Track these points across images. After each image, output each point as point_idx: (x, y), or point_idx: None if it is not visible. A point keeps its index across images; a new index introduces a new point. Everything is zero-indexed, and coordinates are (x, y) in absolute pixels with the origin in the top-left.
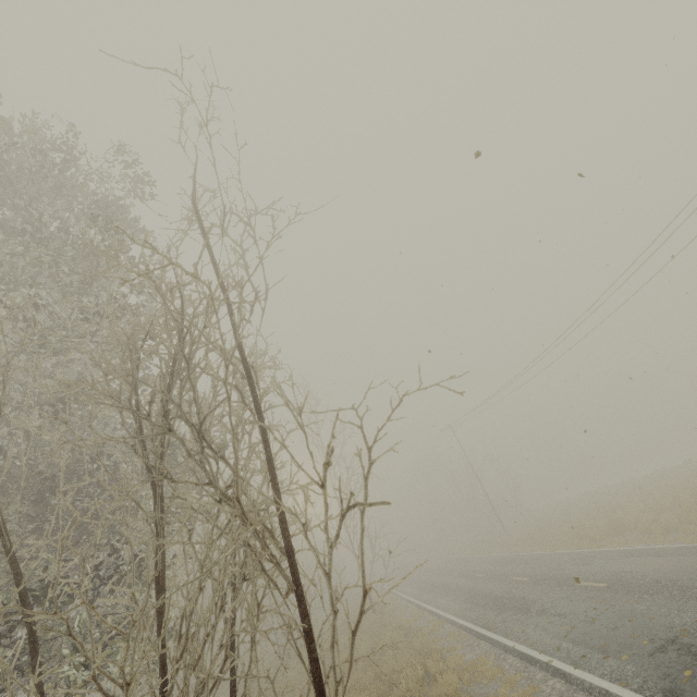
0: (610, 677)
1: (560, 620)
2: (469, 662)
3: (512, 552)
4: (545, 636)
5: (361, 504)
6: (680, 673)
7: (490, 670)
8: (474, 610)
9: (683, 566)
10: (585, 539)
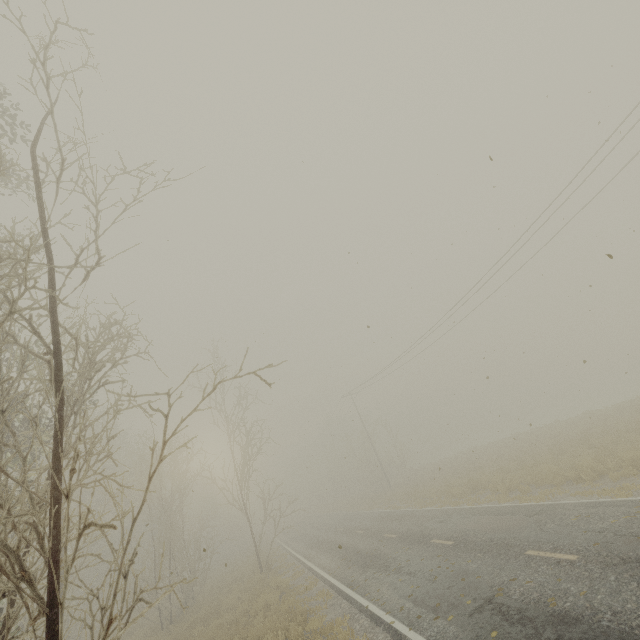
0: (435, 639)
1: (410, 578)
2: (327, 624)
3: (391, 508)
4: (394, 595)
5: (92, 525)
6: (488, 634)
7: (342, 632)
8: (345, 568)
9: (513, 525)
10: (449, 496)
